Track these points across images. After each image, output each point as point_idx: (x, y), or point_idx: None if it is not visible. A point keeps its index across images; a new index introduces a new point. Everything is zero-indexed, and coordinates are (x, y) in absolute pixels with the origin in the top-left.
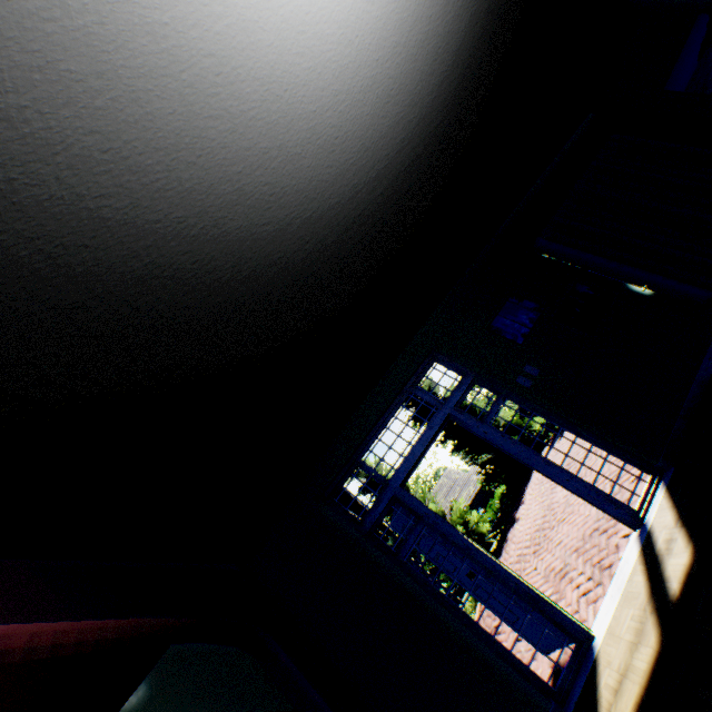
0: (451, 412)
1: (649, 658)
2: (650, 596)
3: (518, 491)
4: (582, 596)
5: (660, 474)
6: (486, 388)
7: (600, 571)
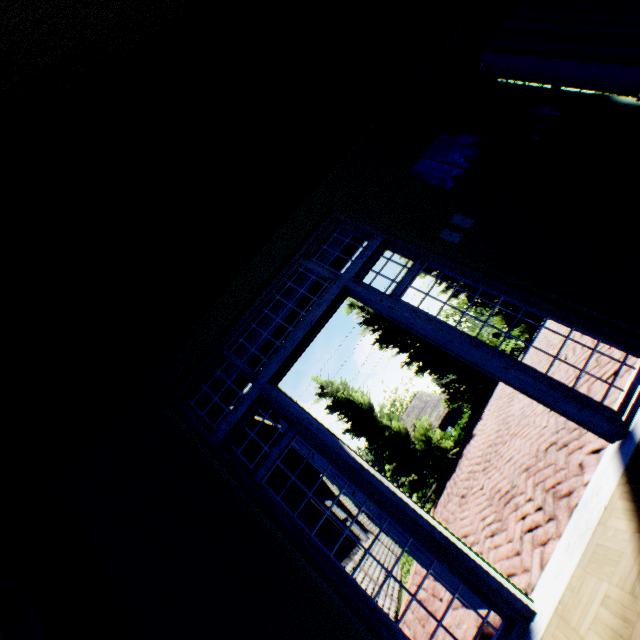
0: (347, 284)
1: None
2: None
3: (480, 408)
4: (527, 533)
5: None
6: (400, 253)
7: (554, 499)
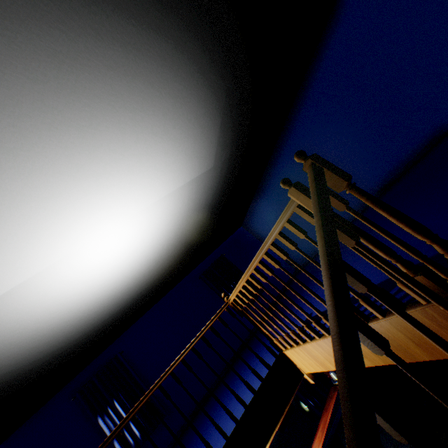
0: None
1: None
2: None
3: None
4: None
5: None
6: None
7: None
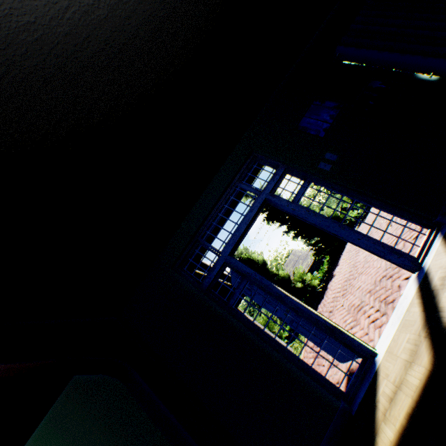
0: (267, 197)
1: (421, 376)
2: (425, 324)
3: (336, 258)
4: (371, 323)
5: (438, 227)
6: (295, 176)
7: (385, 305)
